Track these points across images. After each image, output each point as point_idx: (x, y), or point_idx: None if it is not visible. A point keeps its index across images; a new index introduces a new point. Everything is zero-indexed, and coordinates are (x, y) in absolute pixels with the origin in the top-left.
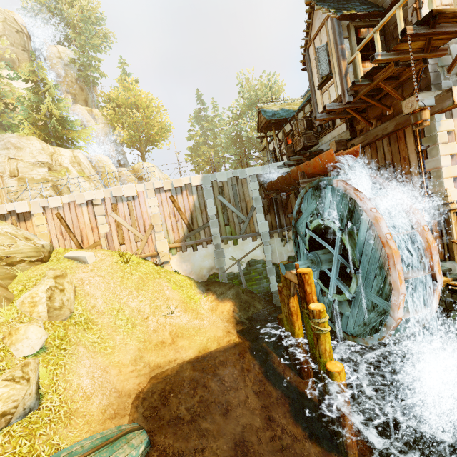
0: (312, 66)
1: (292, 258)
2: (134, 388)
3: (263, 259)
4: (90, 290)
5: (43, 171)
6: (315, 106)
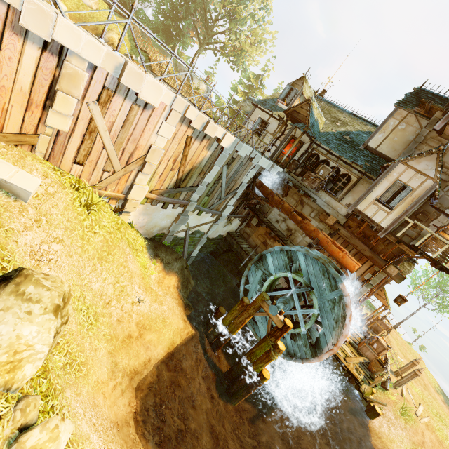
0: (388, 177)
1: (220, 236)
2: (128, 412)
3: (205, 232)
4: None
5: None
6: (361, 201)
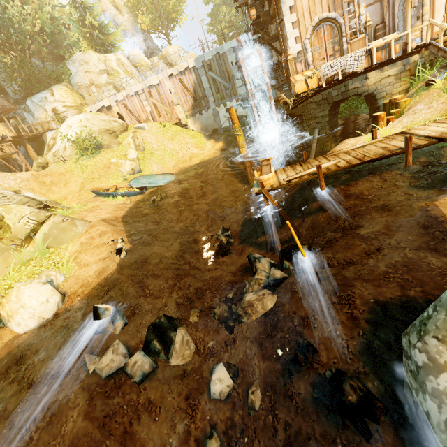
0: None
1: None
2: (174, 173)
3: (245, 114)
4: (149, 141)
5: (105, 77)
6: None
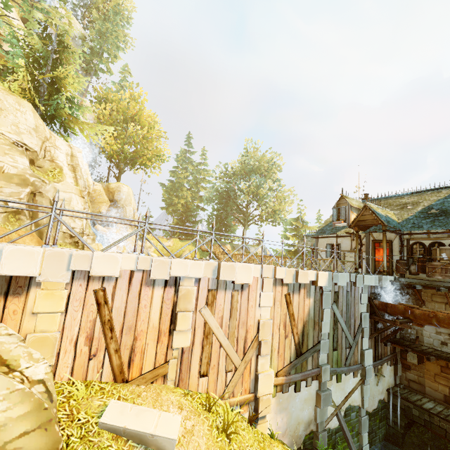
0: None
1: (380, 402)
2: None
3: (359, 405)
4: None
5: (25, 164)
6: None
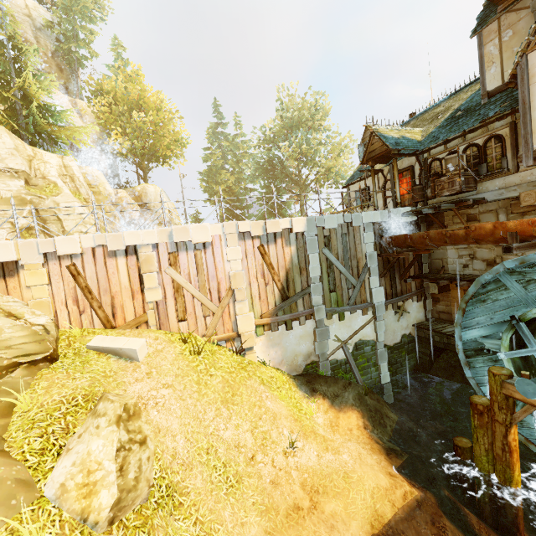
0: (531, 81)
1: (405, 336)
2: None
3: (374, 339)
4: (160, 420)
5: (17, 185)
6: (528, 138)
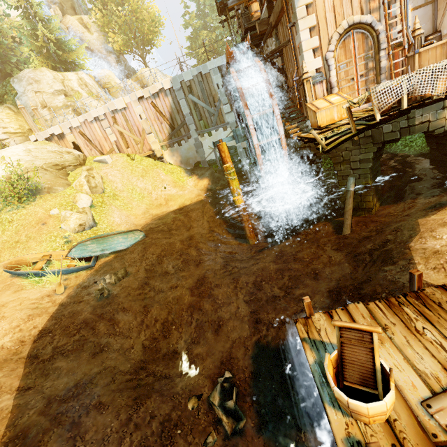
0: None
1: None
2: (143, 223)
3: (235, 145)
4: (112, 179)
5: (62, 98)
6: None
